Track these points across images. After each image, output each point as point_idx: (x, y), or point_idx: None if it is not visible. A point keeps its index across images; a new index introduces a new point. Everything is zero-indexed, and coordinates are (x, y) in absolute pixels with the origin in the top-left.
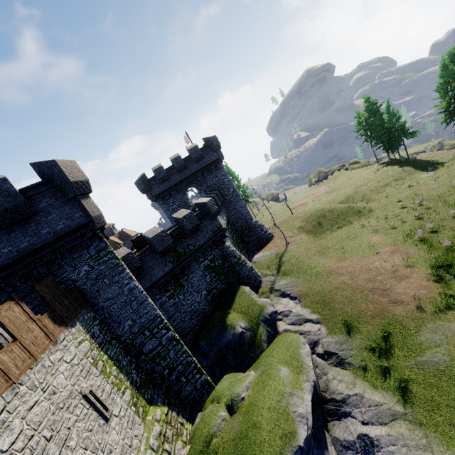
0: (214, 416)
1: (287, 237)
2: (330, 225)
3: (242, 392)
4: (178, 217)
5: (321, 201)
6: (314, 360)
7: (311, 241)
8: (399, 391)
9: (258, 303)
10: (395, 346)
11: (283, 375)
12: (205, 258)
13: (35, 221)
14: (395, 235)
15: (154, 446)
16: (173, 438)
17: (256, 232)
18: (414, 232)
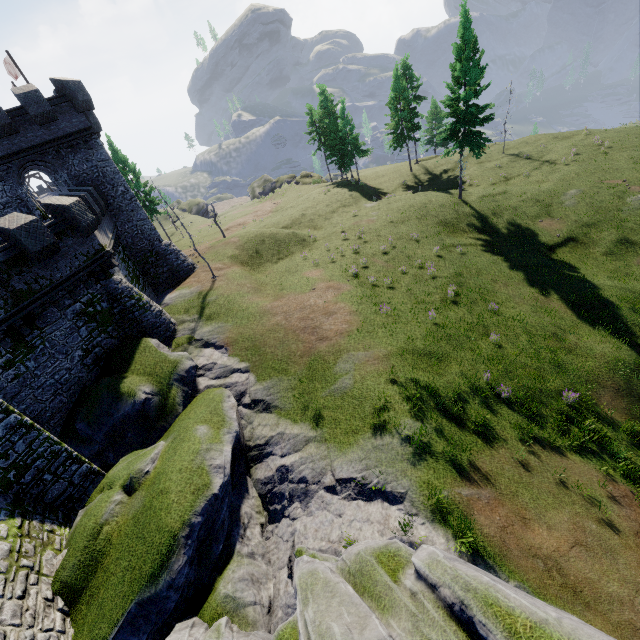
0: (104, 504)
1: (215, 270)
2: (270, 256)
3: (146, 466)
4: (6, 226)
5: (264, 223)
6: (240, 412)
7: (245, 275)
8: (314, 419)
9: (170, 359)
10: (316, 381)
11: (200, 433)
12: (74, 300)
13: None
14: (333, 270)
15: (1, 567)
16: (36, 550)
17: (168, 261)
18: (349, 267)
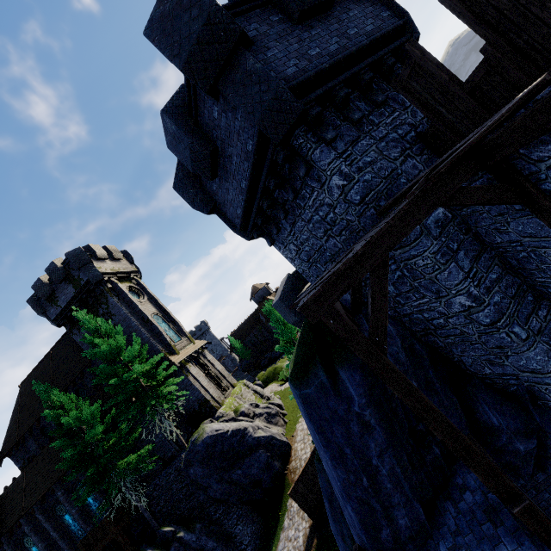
0: None
1: None
2: None
3: None
4: None
5: None
6: None
7: None
8: None
9: None
10: None
11: None
12: None
13: (333, 18)
14: None
15: None
16: None
17: None
18: None
